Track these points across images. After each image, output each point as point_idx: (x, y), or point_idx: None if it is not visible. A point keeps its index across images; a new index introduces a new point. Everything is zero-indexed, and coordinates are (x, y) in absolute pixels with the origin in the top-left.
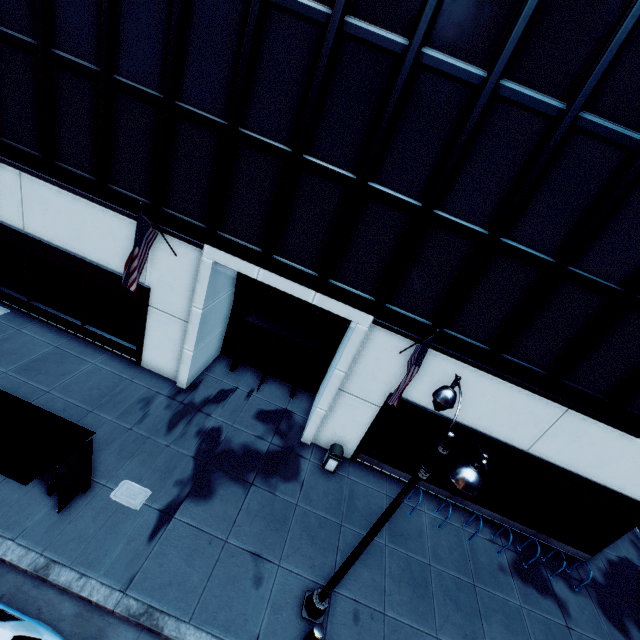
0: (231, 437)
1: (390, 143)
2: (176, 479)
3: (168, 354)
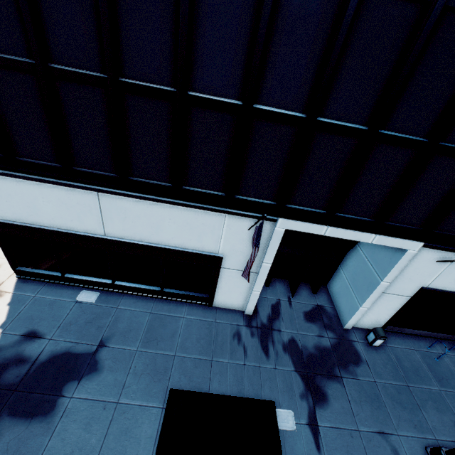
0: (304, 343)
1: None
2: (298, 394)
3: (236, 295)
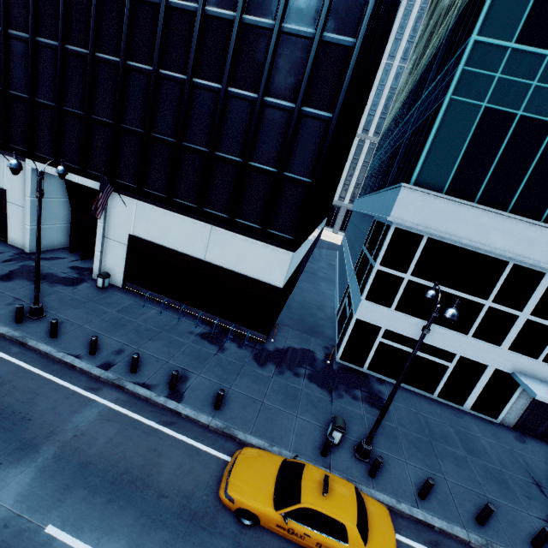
0: (44, 270)
1: (95, 96)
2: None
3: (20, 232)
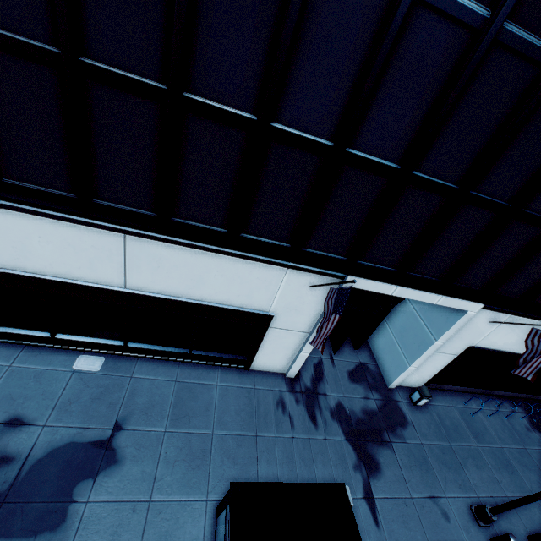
0: (352, 408)
1: None
2: (352, 465)
3: (279, 357)
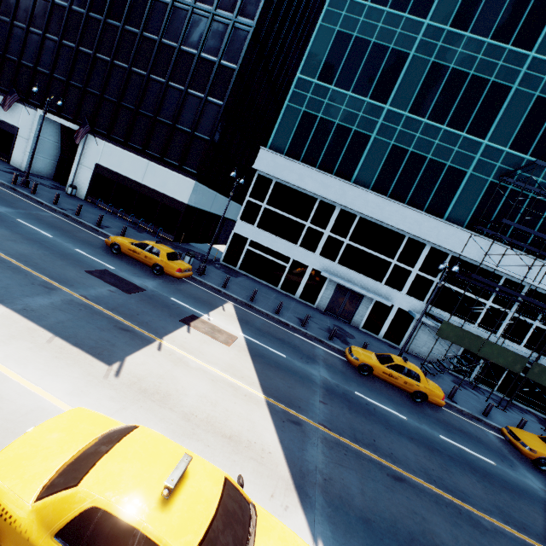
0: (33, 178)
1: (91, 77)
2: None
3: (21, 157)
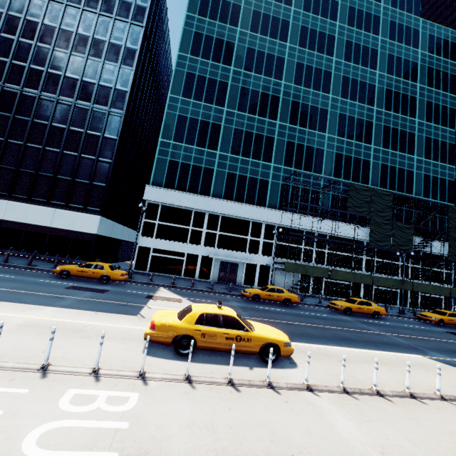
0: None
1: None
2: None
3: None
